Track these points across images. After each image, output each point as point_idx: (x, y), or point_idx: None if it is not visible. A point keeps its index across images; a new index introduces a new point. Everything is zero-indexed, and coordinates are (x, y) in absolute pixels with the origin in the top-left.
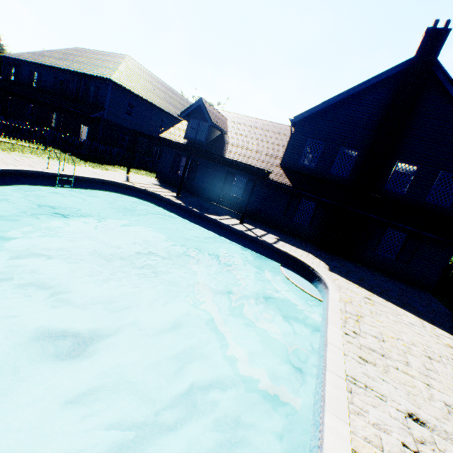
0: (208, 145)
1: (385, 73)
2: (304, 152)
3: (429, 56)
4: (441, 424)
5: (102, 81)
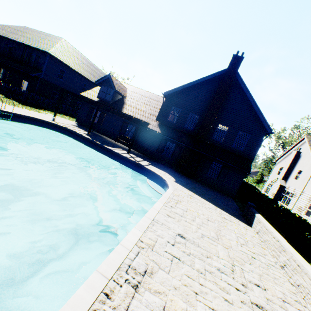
0: (113, 103)
1: (213, 75)
2: (170, 114)
3: (234, 69)
4: (194, 239)
5: (42, 52)
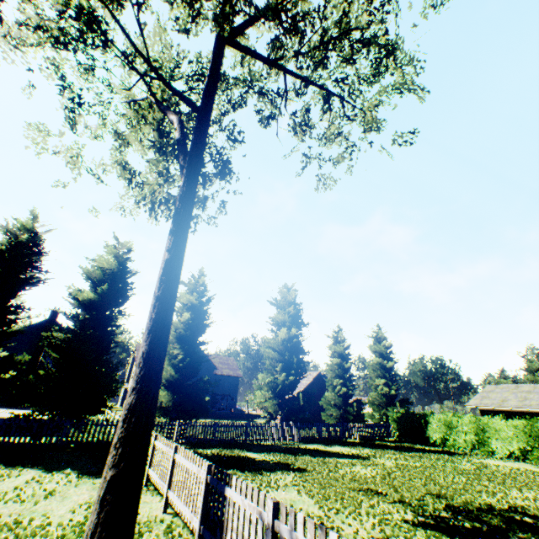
0: None
1: (38, 323)
2: None
3: (55, 319)
4: None
5: None
